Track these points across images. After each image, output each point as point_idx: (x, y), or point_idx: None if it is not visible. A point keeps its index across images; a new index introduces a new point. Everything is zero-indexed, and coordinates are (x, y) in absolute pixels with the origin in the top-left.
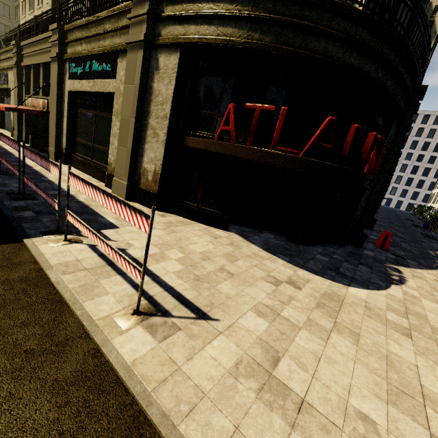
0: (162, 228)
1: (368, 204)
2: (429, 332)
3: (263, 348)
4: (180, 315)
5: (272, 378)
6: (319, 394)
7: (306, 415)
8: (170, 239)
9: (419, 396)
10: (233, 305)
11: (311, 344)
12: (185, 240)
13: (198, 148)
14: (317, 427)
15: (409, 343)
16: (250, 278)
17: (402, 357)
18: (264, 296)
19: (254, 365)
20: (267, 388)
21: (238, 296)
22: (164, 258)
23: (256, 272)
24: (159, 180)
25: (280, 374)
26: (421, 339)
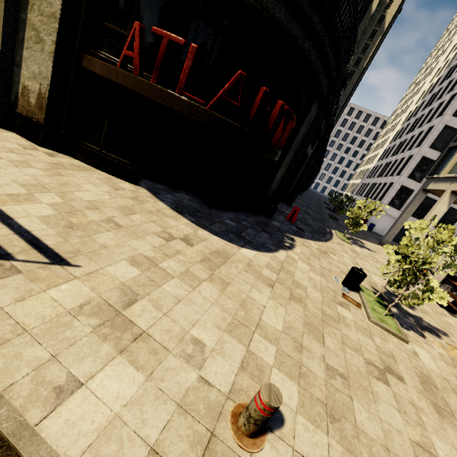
0: (43, 168)
1: (284, 179)
2: (289, 284)
3: (122, 292)
4: (27, 259)
5: (120, 316)
6: (163, 327)
7: (141, 343)
8: (49, 181)
9: (253, 326)
10: (105, 254)
11: (177, 290)
12: (72, 186)
13: (98, 74)
14: (147, 351)
15: (268, 291)
16: (140, 231)
17: (256, 300)
18: (148, 249)
19: (104, 305)
20: (109, 324)
21: (117, 247)
22: (31, 200)
23: (151, 227)
24: (45, 106)
25: (130, 313)
26: (281, 288)
